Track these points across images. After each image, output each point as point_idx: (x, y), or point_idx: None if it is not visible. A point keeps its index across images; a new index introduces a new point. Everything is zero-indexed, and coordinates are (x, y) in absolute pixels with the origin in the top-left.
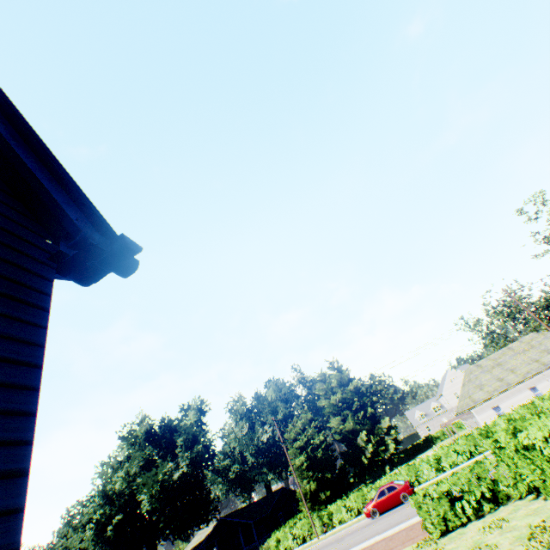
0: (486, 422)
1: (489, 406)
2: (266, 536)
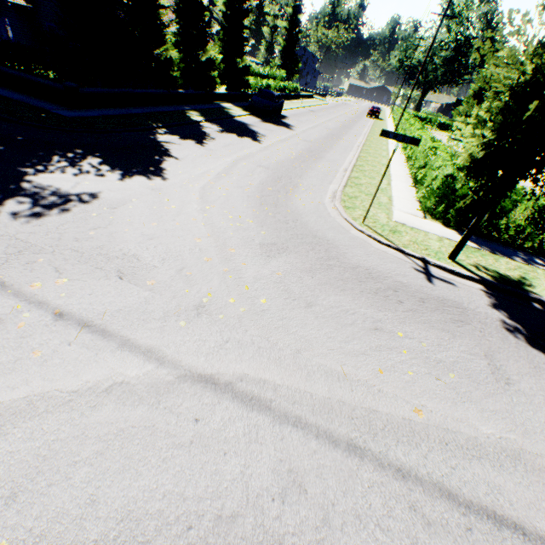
0: None
1: None
2: None
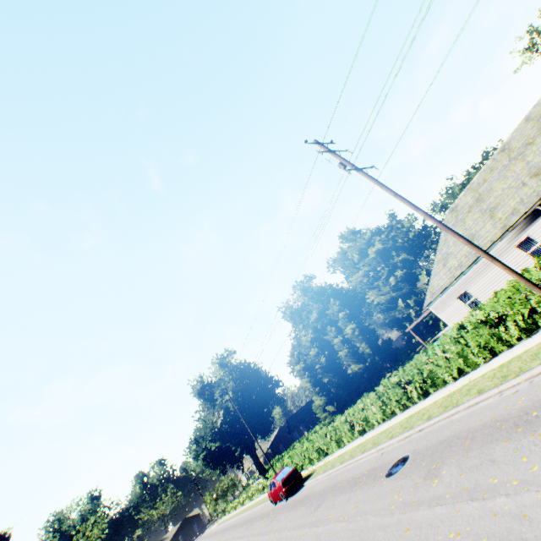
0: (454, 320)
1: (453, 295)
2: None
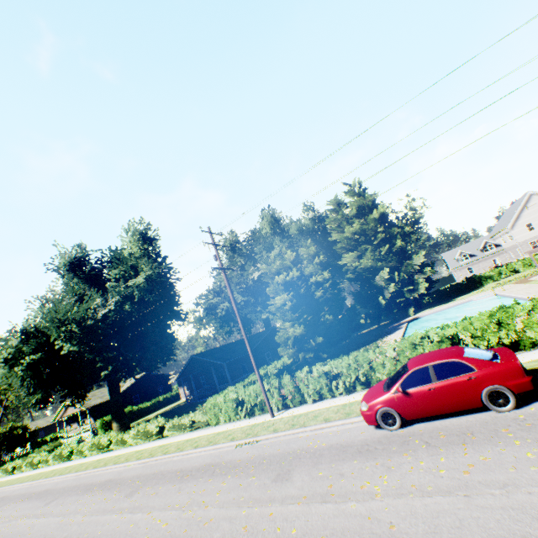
0: None
1: None
2: (245, 376)
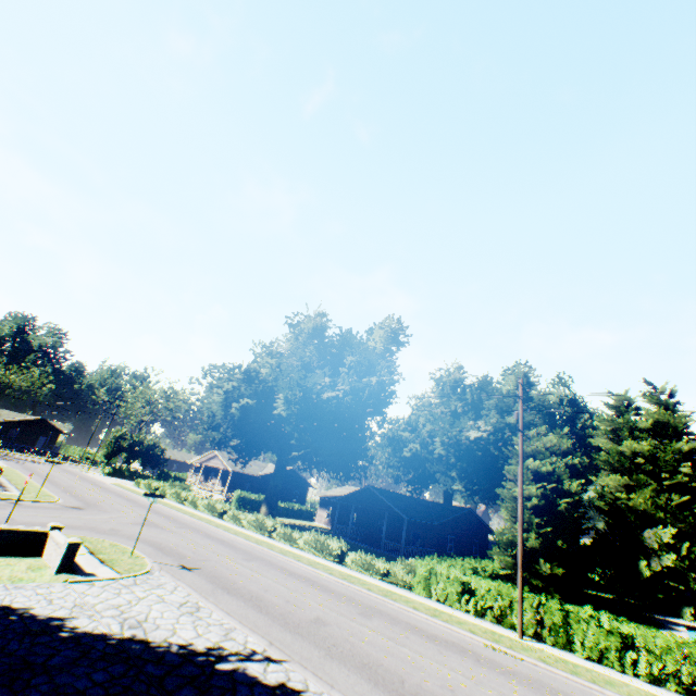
0: None
1: None
2: (419, 548)
